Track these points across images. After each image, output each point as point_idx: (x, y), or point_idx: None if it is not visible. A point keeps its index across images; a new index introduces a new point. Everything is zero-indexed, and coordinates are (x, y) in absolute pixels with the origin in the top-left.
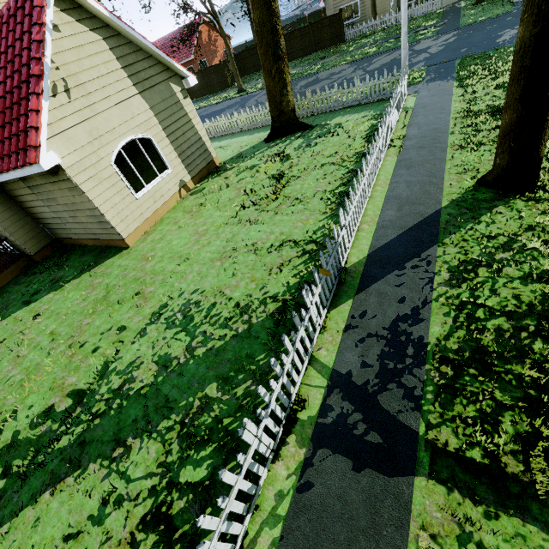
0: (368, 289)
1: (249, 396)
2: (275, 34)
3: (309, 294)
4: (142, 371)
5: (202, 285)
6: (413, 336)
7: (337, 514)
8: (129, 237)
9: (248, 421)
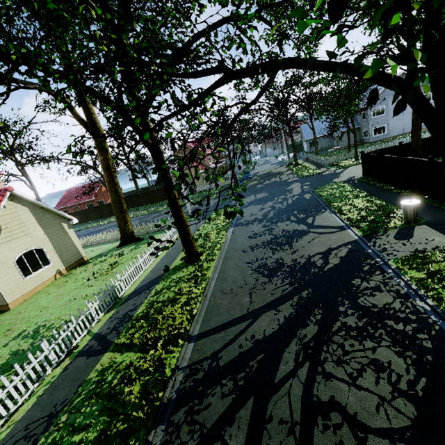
0: (125, 303)
1: (55, 351)
2: (121, 203)
3: (90, 303)
4: (0, 360)
5: (51, 317)
6: (130, 315)
7: (74, 372)
8: (12, 303)
9: (45, 340)
